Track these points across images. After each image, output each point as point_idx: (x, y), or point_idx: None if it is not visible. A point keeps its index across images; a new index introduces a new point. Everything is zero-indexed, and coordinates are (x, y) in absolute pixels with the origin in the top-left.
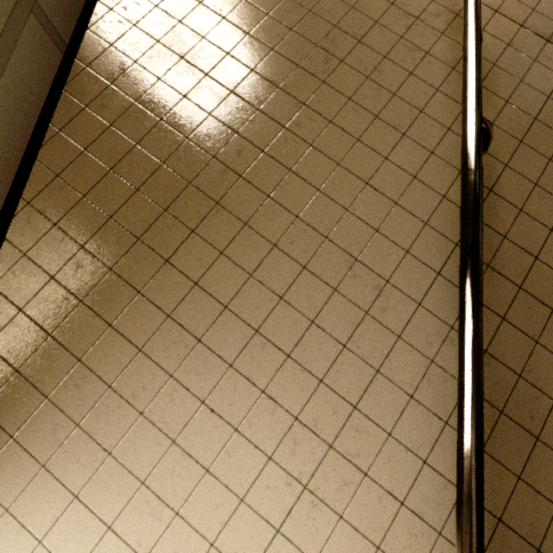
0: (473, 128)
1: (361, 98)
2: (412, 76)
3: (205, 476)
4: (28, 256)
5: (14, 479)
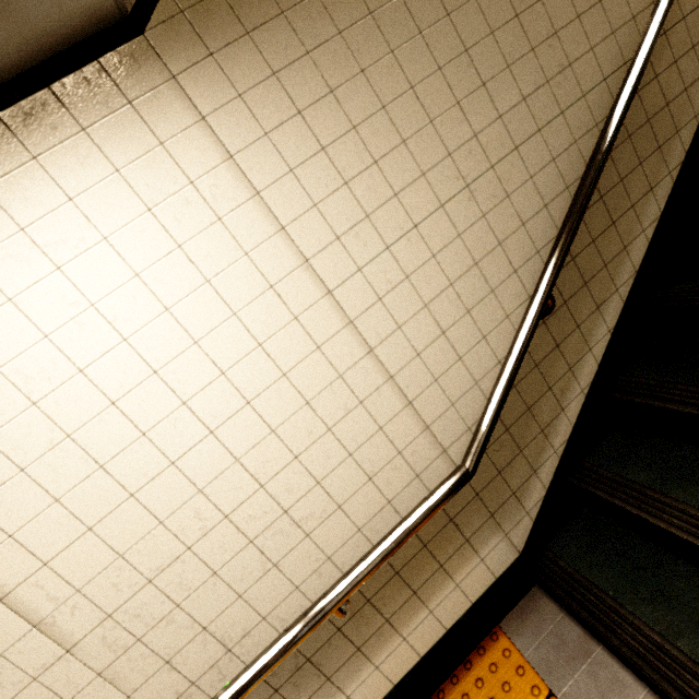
0: None
1: None
2: None
3: (401, 145)
4: None
5: (247, 72)
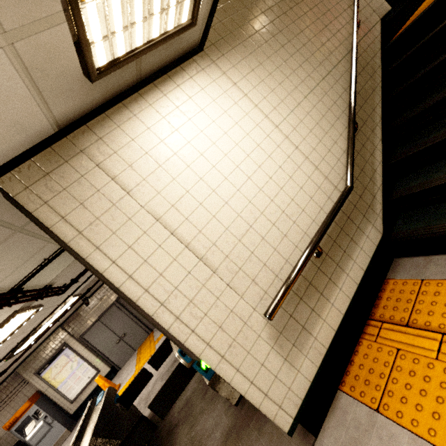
0: (356, 18)
1: (324, 3)
2: (338, 4)
3: (286, 79)
4: (229, 3)
5: (234, 59)
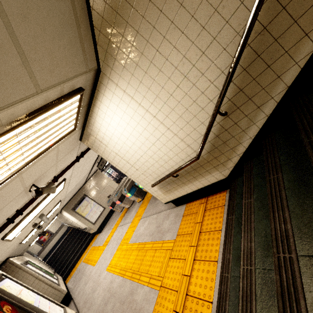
0: None
1: None
2: None
3: (159, 72)
4: None
5: (119, 69)
